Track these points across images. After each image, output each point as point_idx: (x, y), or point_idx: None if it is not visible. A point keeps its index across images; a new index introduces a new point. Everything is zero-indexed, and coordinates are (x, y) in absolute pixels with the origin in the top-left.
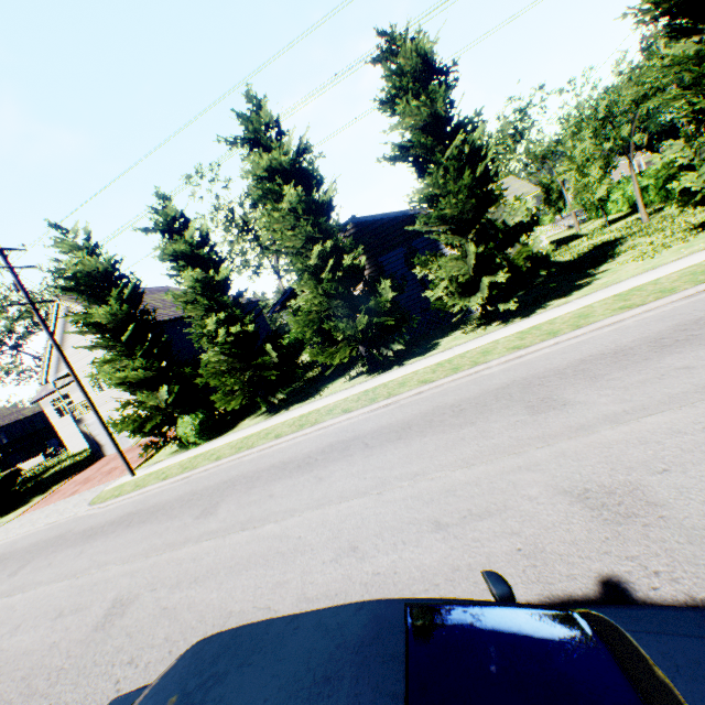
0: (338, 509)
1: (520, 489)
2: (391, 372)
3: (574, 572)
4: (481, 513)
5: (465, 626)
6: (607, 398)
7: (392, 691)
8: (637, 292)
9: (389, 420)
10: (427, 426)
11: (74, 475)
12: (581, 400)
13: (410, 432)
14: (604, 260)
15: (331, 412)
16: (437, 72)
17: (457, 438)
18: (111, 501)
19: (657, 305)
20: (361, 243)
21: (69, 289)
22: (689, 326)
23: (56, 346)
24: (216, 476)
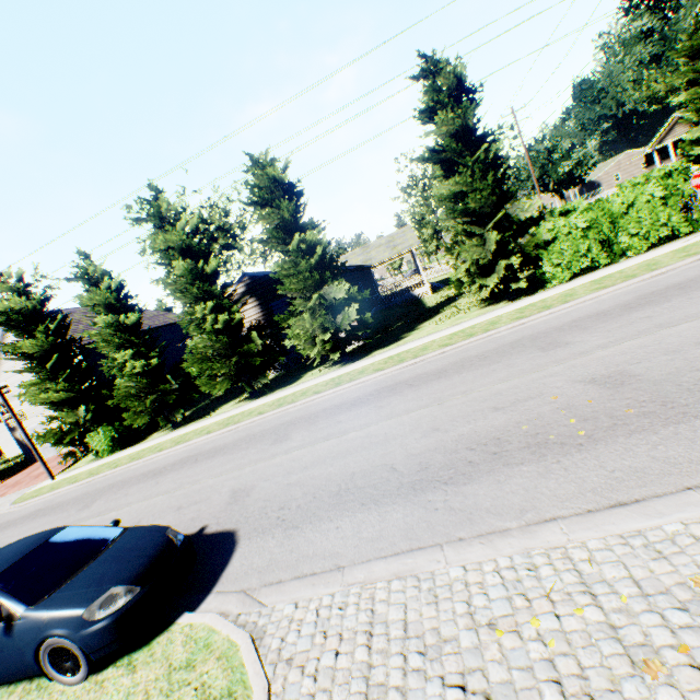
0: (150, 501)
1: (222, 489)
2: (257, 401)
3: (199, 524)
4: (199, 501)
5: (80, 530)
6: (301, 437)
7: (39, 543)
8: (396, 357)
9: (222, 442)
10: (231, 449)
11: (6, 479)
12: (294, 437)
13: (221, 452)
14: (432, 316)
15: (201, 432)
16: (288, 186)
17: (233, 458)
18: (29, 501)
19: (389, 371)
20: (256, 292)
21: (1, 323)
22: (375, 392)
23: None
24: (108, 480)
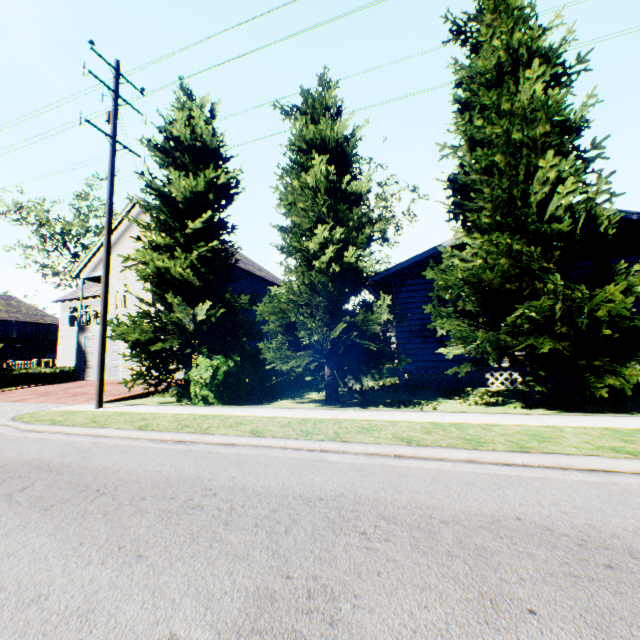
0: None
1: None
2: (632, 417)
3: None
4: None
5: None
6: None
7: None
8: None
9: None
10: None
11: (40, 384)
12: None
13: None
14: None
15: (548, 439)
16: None
17: None
18: (40, 426)
19: None
20: None
21: (163, 149)
22: None
23: (109, 196)
24: (261, 467)
